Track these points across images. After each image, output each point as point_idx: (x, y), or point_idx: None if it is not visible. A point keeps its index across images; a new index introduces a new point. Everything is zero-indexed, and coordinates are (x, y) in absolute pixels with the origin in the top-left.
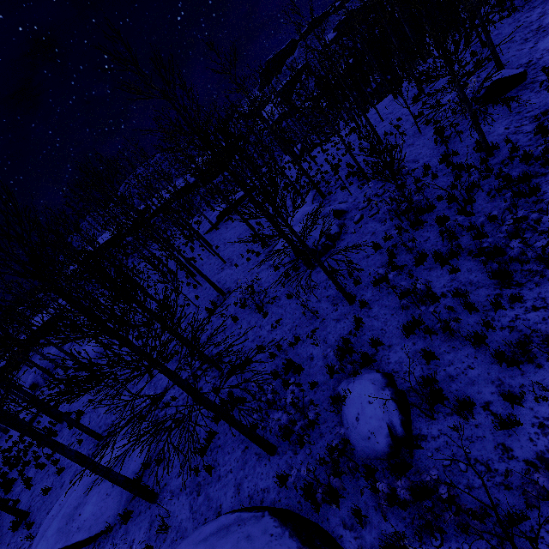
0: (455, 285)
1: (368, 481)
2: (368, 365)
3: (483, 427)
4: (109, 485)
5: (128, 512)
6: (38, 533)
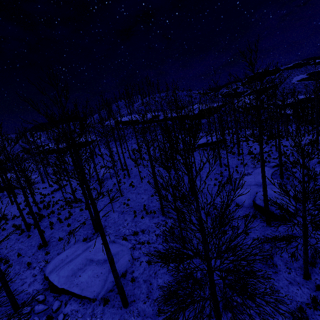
0: None
1: None
2: None
3: None
4: (99, 270)
5: (107, 299)
6: (51, 263)
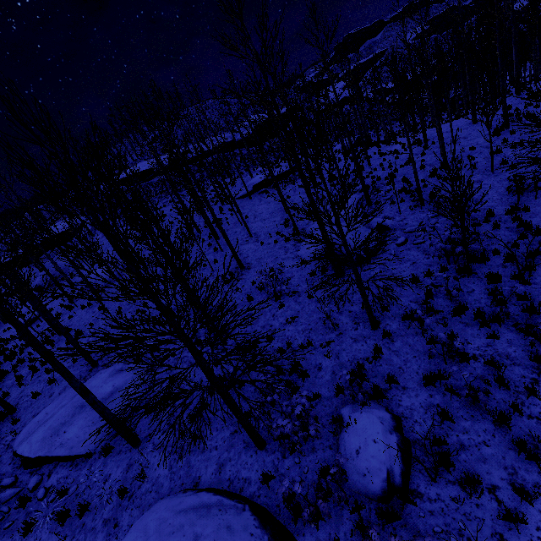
0: (490, 351)
1: (352, 514)
2: (377, 399)
3: (484, 509)
4: (96, 415)
5: (109, 447)
6: (22, 431)
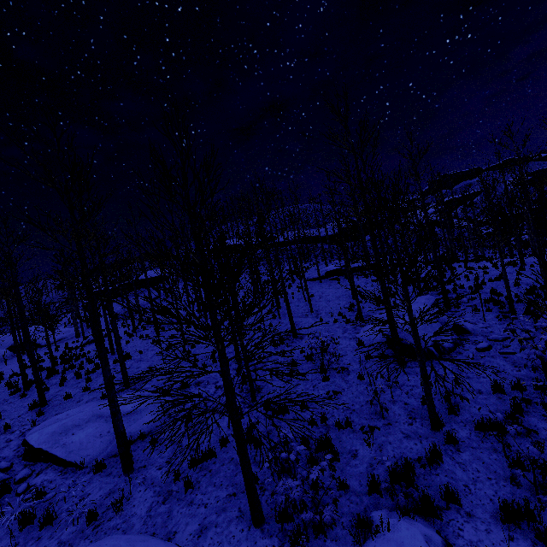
0: None
1: None
2: (426, 516)
3: None
4: (107, 428)
5: (103, 464)
6: (40, 424)
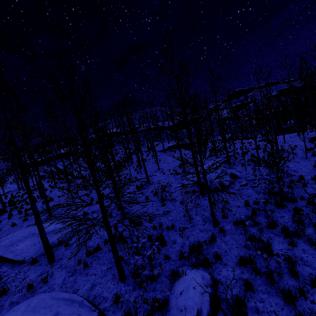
0: (289, 253)
1: None
2: (205, 267)
3: None
4: (38, 240)
5: (36, 260)
6: None
